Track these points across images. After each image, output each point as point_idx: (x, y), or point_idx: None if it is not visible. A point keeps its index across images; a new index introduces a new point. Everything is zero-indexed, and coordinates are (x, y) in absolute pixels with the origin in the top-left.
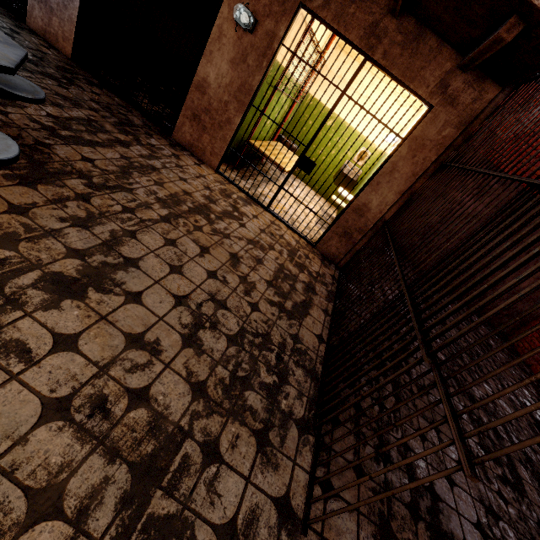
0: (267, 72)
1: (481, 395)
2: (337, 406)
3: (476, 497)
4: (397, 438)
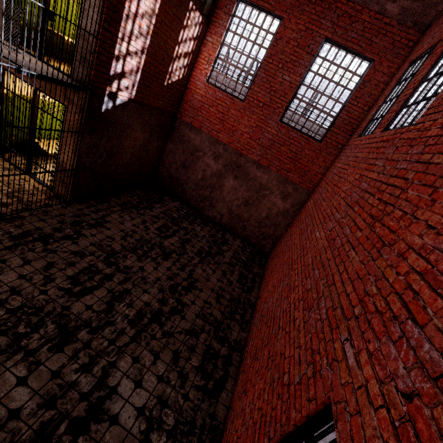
0: (2, 101)
1: (131, 265)
2: None
3: (10, 285)
4: None
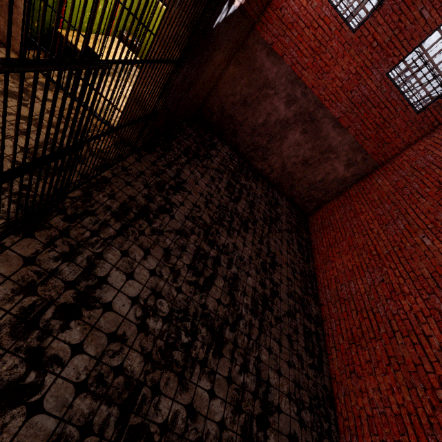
0: None
1: (226, 243)
2: (39, 229)
3: (149, 287)
4: (94, 252)
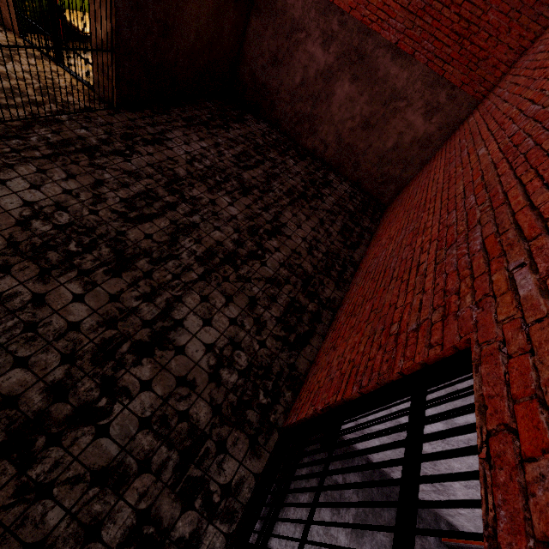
0: None
1: (199, 196)
2: None
3: (55, 200)
4: (6, 162)
